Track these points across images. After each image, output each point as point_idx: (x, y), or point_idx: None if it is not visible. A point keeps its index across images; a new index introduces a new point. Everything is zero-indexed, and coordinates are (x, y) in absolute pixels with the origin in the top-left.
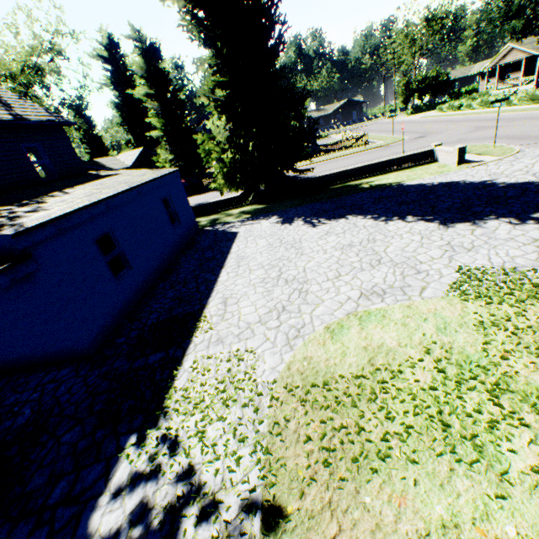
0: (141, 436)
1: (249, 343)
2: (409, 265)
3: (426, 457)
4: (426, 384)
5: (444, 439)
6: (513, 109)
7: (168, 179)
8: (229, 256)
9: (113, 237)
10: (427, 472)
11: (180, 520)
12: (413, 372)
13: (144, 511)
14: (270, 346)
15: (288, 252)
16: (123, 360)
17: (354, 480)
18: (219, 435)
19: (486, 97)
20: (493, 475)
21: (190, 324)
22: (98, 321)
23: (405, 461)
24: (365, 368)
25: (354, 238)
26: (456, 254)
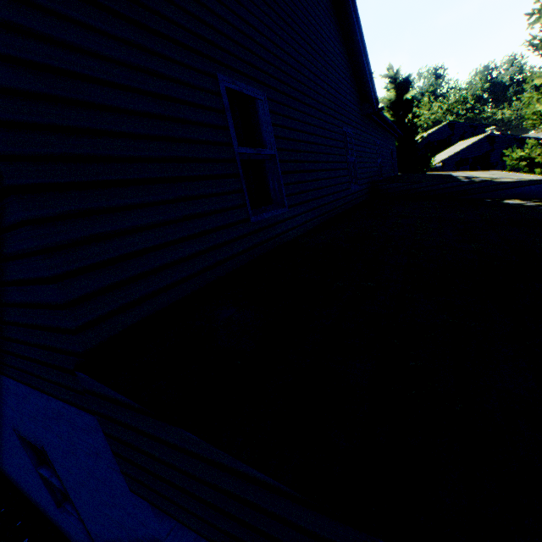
0: None
1: None
2: None
3: None
4: None
5: None
6: None
7: None
8: None
9: None
10: None
11: None
12: None
13: None
14: None
15: None
16: None
17: None
18: None
19: None
20: None
21: None
22: None
23: None
24: None
25: None
26: None
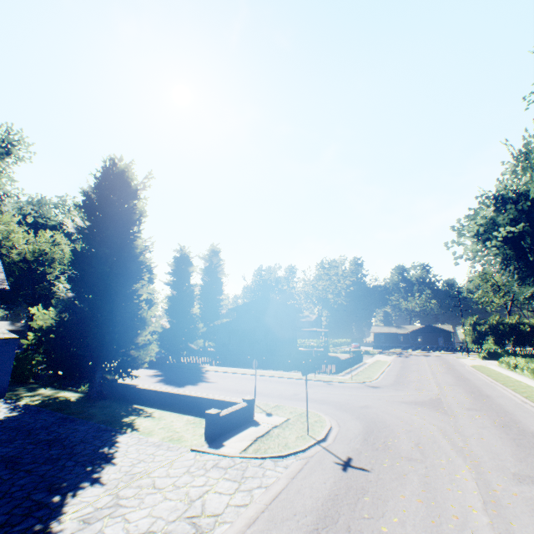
0: None
1: None
2: None
3: None
4: None
5: None
6: None
7: None
8: None
9: None
10: None
11: None
12: None
13: None
14: None
15: None
16: None
17: None
18: None
19: None
20: None
21: None
22: None
23: None
24: None
25: None
26: None
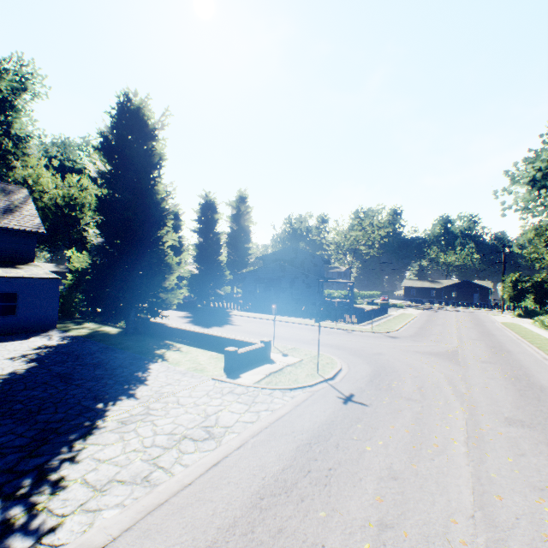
0: None
1: None
2: None
3: None
4: None
5: None
6: None
7: (30, 281)
8: None
9: None
10: None
11: None
12: None
13: None
14: None
15: None
16: None
17: None
18: None
19: None
20: None
21: None
22: None
23: None
24: None
25: None
26: None
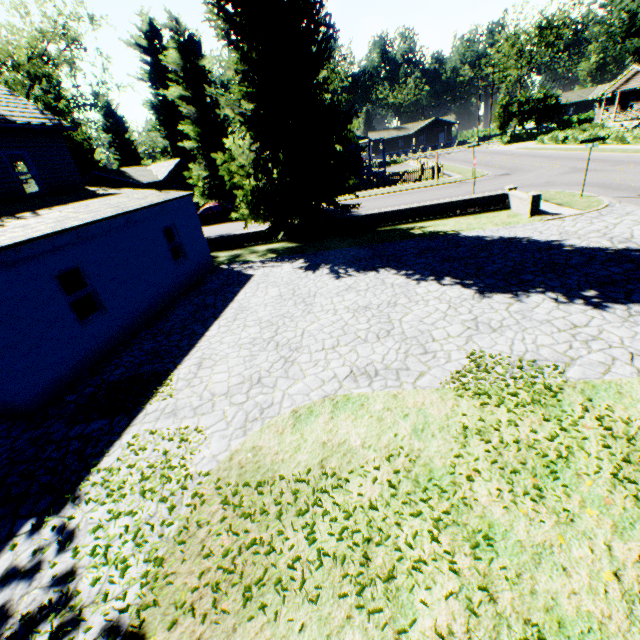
0: (39, 523)
1: (203, 420)
2: (419, 342)
3: (328, 597)
4: (370, 500)
5: (354, 576)
6: (625, 148)
7: (176, 205)
8: (230, 305)
9: (84, 272)
10: (321, 616)
11: (31, 636)
12: (362, 483)
13: (1, 618)
14: (224, 427)
15: (295, 307)
16: (63, 423)
17: (238, 614)
18: (120, 534)
19: (596, 130)
20: (391, 631)
21: (150, 388)
22: (47, 372)
23: (303, 599)
24: (312, 470)
25: (374, 299)
26: (478, 334)
